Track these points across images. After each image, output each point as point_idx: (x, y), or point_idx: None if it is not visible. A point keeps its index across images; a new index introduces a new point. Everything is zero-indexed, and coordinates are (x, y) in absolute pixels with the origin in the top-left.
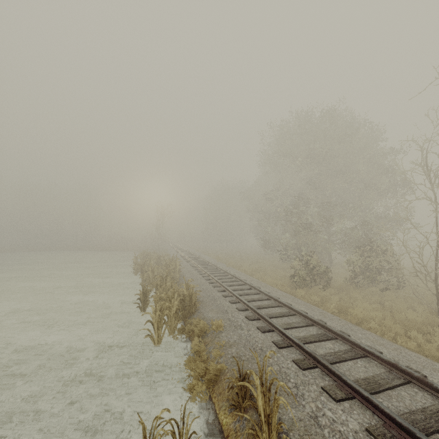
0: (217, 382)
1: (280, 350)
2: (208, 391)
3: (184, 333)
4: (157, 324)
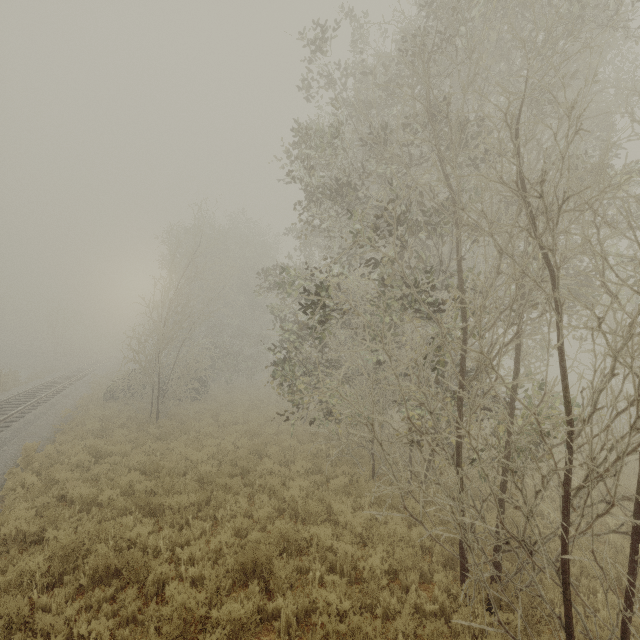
0: None
1: None
2: None
3: None
4: None
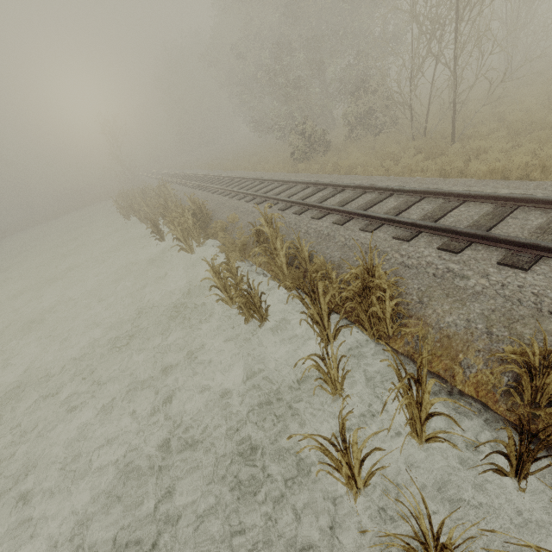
0: (246, 249)
1: (284, 212)
2: (242, 256)
3: (208, 237)
4: (183, 237)
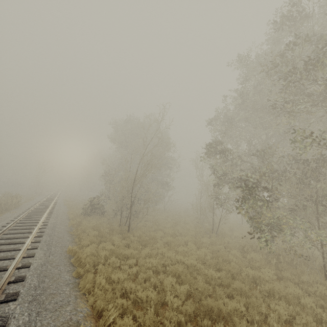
0: None
1: None
2: None
3: None
4: None
